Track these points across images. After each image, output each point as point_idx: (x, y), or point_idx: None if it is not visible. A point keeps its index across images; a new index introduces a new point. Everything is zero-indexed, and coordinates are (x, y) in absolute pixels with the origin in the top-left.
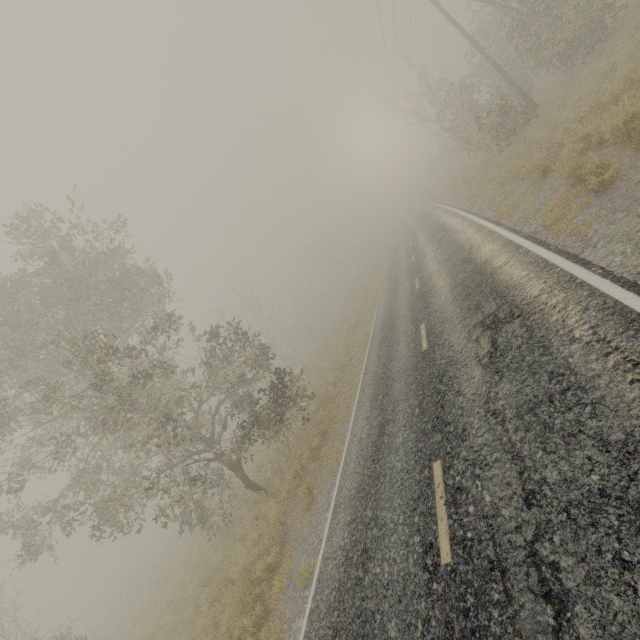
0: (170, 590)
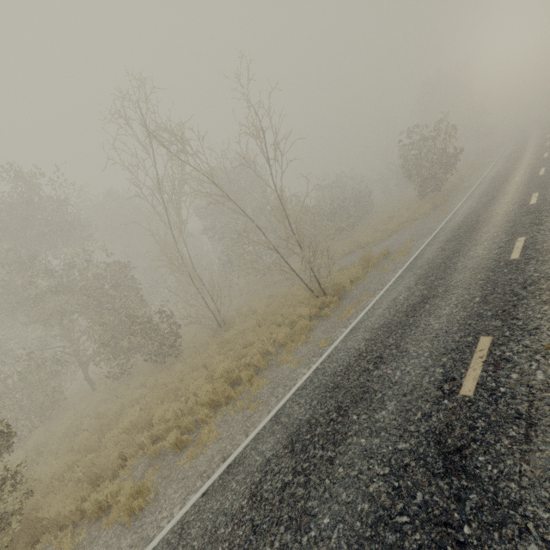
0: None
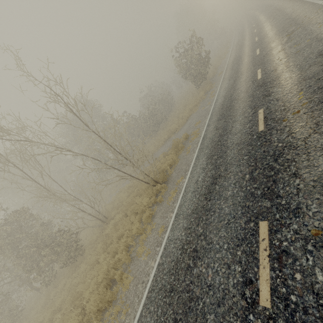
0: None
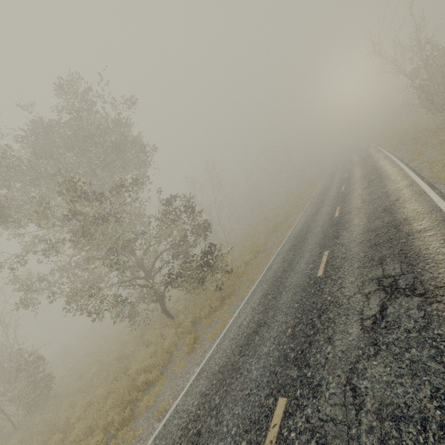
0: (105, 348)
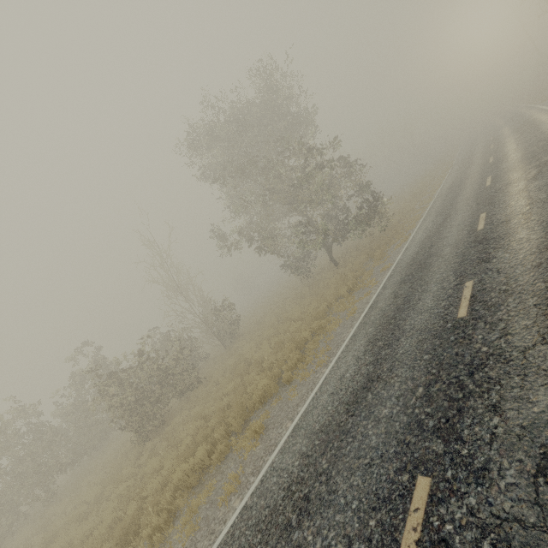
0: (261, 313)
